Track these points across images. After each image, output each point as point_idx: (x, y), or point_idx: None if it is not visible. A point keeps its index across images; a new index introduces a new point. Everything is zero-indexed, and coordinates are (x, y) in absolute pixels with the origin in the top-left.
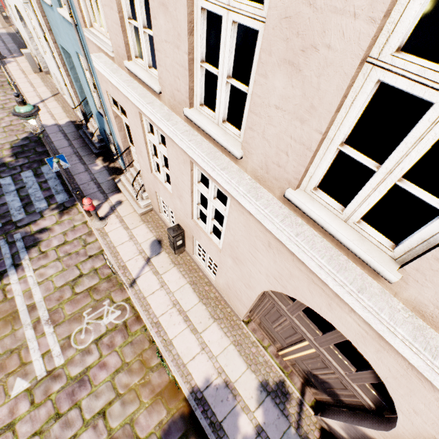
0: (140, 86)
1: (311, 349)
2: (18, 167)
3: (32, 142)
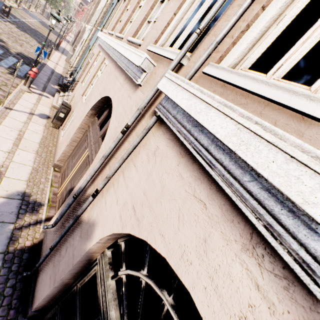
0: None
1: (86, 154)
2: (13, 55)
3: (33, 61)
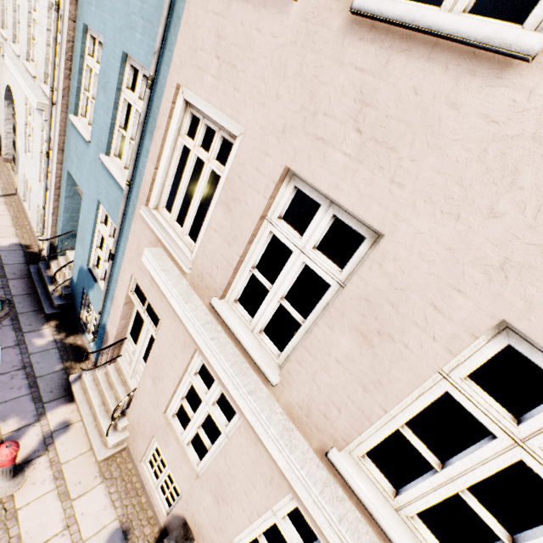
0: (228, 341)
1: None
2: None
3: None
